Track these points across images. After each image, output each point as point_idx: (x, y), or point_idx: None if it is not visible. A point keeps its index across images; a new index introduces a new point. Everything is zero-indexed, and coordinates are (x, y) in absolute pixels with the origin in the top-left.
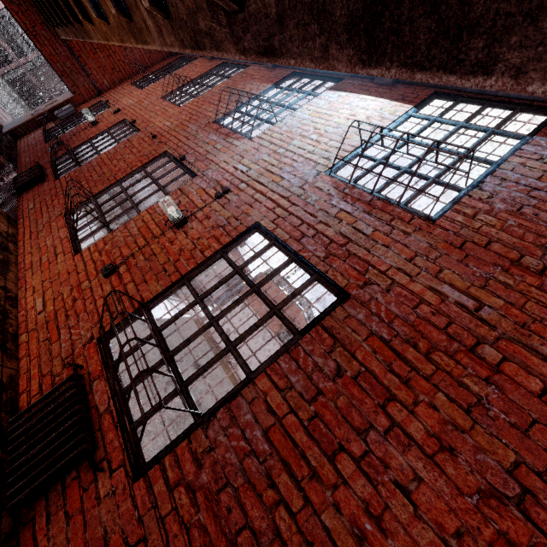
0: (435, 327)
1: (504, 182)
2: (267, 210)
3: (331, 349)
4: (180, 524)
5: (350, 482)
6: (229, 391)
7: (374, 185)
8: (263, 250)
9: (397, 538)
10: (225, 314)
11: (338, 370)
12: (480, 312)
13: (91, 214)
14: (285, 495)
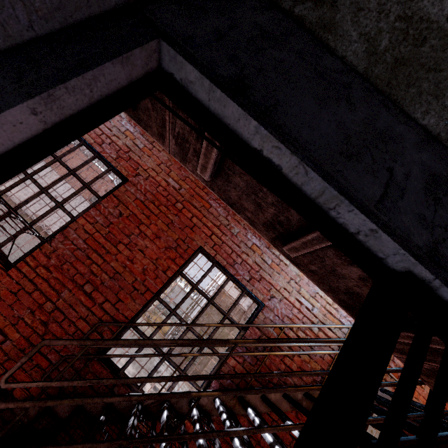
0: (163, 196)
1: None
2: None
3: (117, 205)
4: (43, 279)
5: (123, 252)
6: (61, 226)
7: None
8: (76, 148)
9: (138, 264)
10: (52, 186)
11: (120, 214)
12: (180, 190)
13: None
14: (95, 260)
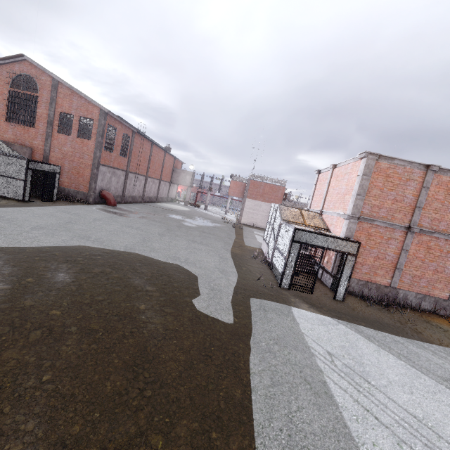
0: None
1: None
2: None
3: None
4: None
5: None
6: None
7: None
8: None
9: None
10: None
11: None
12: None
13: None
14: None
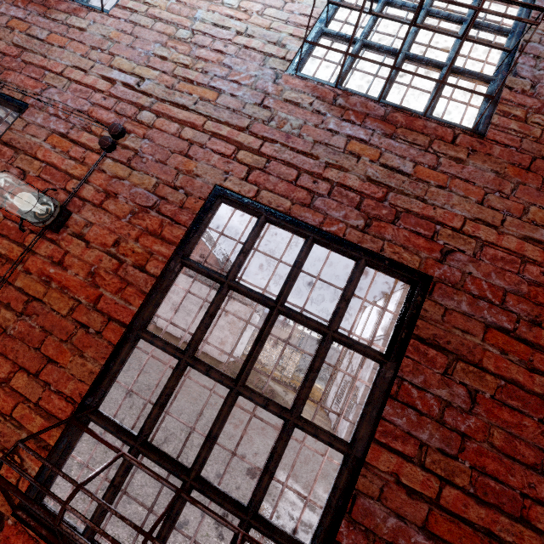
0: None
1: (539, 61)
2: (224, 159)
3: (448, 370)
4: None
5: None
6: (332, 491)
7: (384, 87)
8: (255, 236)
9: None
10: (251, 368)
11: (471, 396)
12: None
13: None
14: None
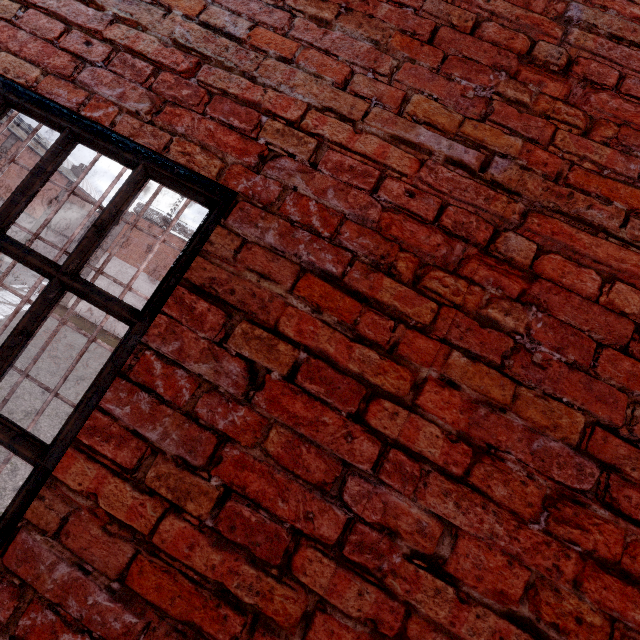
0: (420, 222)
1: None
2: None
3: (224, 335)
4: None
5: (333, 597)
6: None
7: None
8: None
9: None
10: None
11: (250, 376)
12: (489, 170)
13: None
14: None
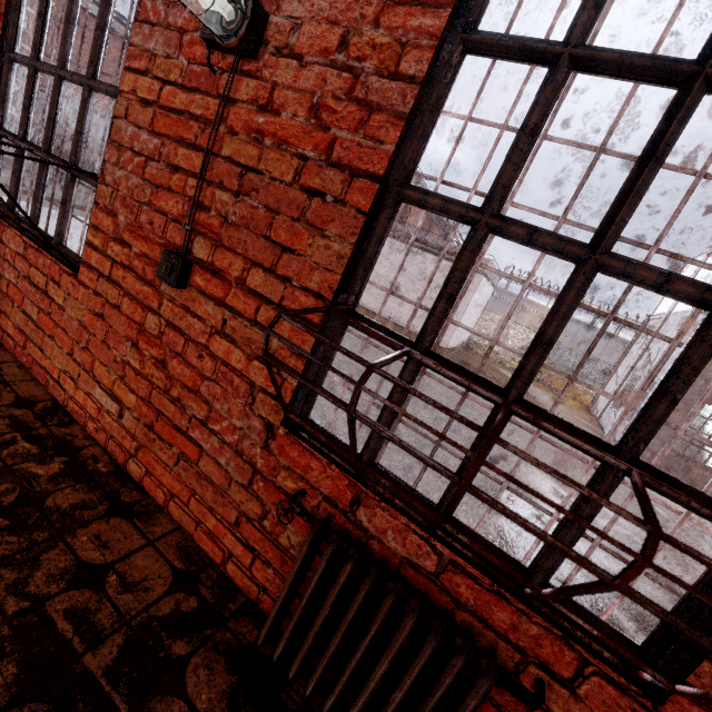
0: None
1: None
2: None
3: None
4: None
5: None
6: None
7: None
8: None
9: None
10: (627, 218)
11: None
12: None
13: (16, 155)
14: None
